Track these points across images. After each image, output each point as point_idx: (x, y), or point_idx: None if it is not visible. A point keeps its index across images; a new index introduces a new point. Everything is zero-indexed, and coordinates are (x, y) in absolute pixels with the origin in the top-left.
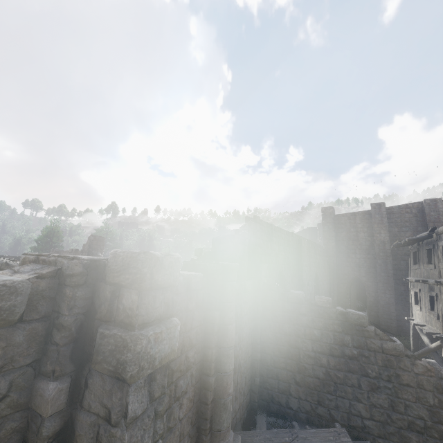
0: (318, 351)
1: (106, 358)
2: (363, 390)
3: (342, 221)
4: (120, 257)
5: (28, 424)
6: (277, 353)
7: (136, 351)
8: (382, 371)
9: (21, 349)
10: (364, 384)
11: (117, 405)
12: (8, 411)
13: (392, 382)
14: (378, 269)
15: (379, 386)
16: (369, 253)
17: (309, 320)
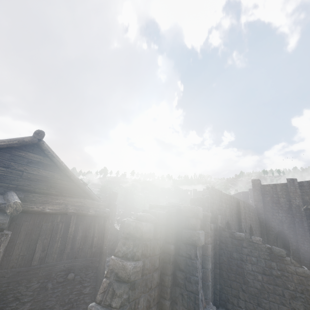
0: (256, 271)
1: (187, 239)
2: (286, 298)
3: (266, 189)
4: (187, 207)
5: (165, 257)
6: (229, 270)
7: (198, 237)
8: (297, 286)
9: (164, 234)
10: (286, 294)
11: (193, 253)
12: (162, 251)
13: (304, 294)
14: (296, 225)
15: (296, 296)
16: (289, 213)
17: (248, 251)
